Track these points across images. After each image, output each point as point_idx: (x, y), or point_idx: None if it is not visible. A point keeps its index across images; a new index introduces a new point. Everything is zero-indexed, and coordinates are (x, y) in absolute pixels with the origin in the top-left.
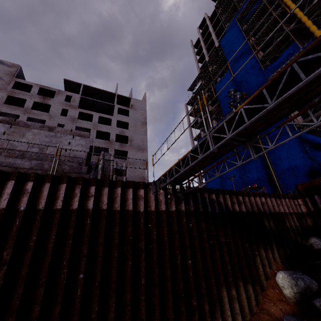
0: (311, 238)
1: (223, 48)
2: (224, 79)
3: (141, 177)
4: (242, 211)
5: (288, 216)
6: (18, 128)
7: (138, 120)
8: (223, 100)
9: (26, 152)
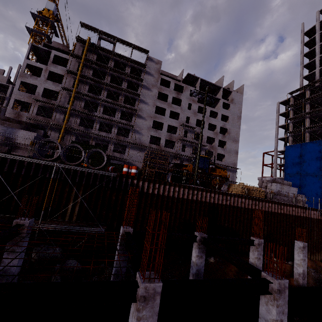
0: None
1: None
2: None
3: (233, 163)
4: None
5: None
6: (282, 185)
7: (235, 114)
8: None
9: (285, 194)
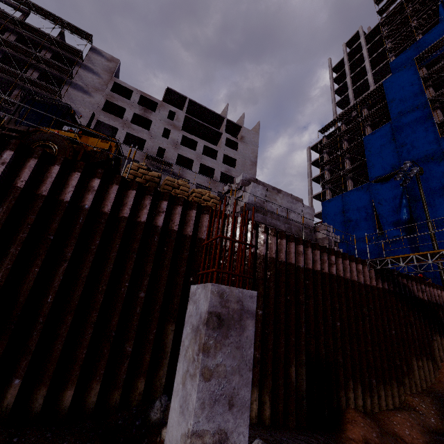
0: None
1: (387, 91)
2: (379, 133)
3: None
4: (424, 299)
5: None
6: (271, 191)
7: (247, 158)
8: (373, 159)
9: (280, 215)
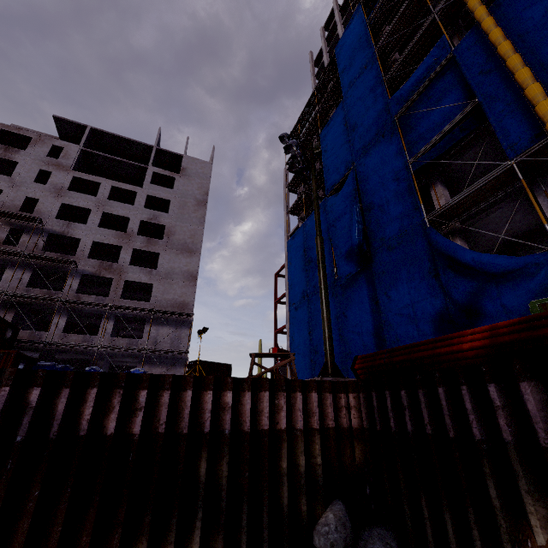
0: (329, 507)
1: (338, 60)
2: (333, 122)
3: (179, 303)
4: (130, 434)
5: (298, 441)
6: None
7: (190, 196)
8: (328, 161)
9: None
